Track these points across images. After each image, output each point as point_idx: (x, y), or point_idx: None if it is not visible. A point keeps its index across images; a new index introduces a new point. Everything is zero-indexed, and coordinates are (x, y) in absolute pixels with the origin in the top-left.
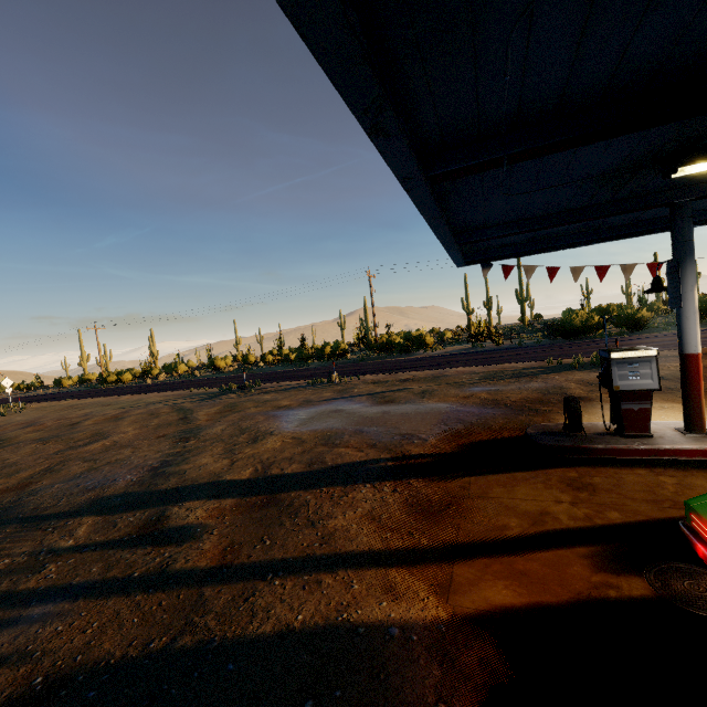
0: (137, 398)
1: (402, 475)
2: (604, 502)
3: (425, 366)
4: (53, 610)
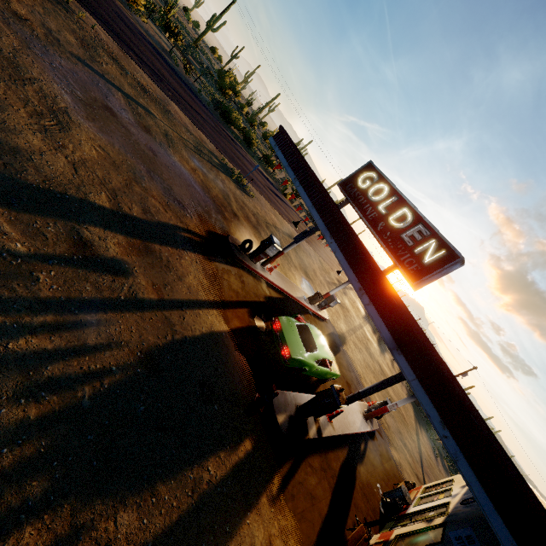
0: None
1: (194, 249)
2: (247, 291)
3: (149, 66)
4: (100, 318)
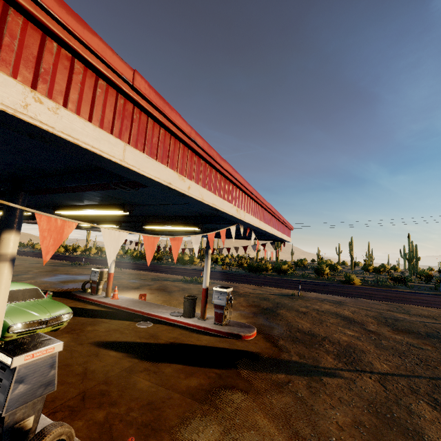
0: (41, 260)
1: None
2: None
3: (159, 270)
4: None
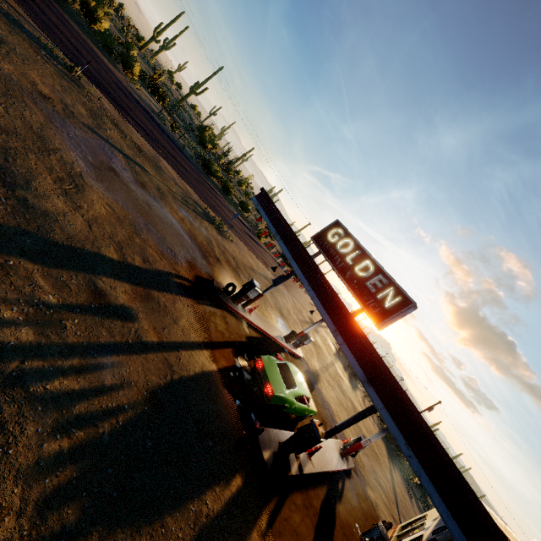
0: None
1: (185, 294)
2: (231, 331)
3: (143, 128)
4: (114, 361)
